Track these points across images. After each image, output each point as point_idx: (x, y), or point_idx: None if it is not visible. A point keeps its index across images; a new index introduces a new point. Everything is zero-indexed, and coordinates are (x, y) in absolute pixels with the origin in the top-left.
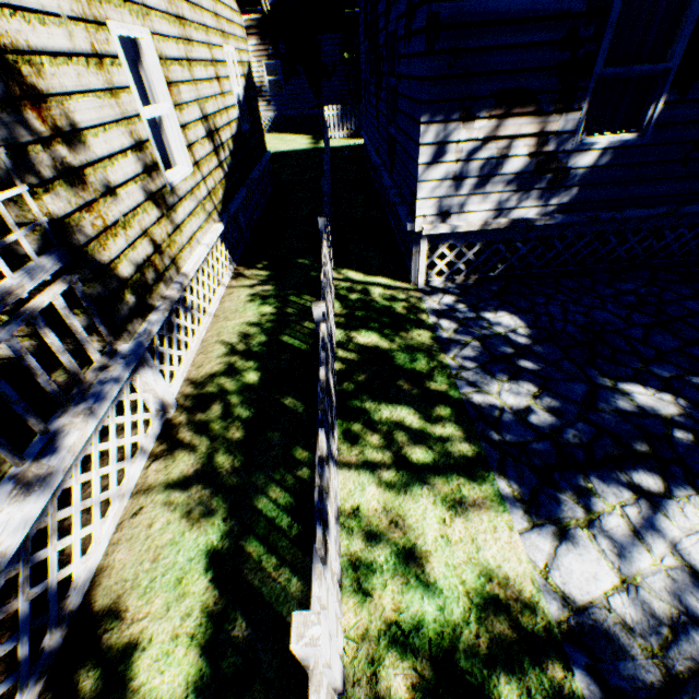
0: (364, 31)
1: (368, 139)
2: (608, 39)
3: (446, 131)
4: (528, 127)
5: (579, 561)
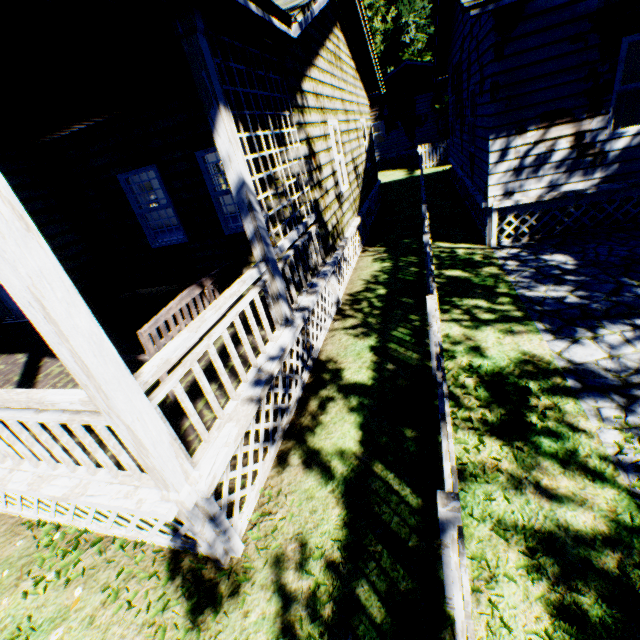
0: (451, 90)
1: (454, 162)
2: (621, 69)
3: (506, 142)
4: (567, 130)
5: (582, 350)
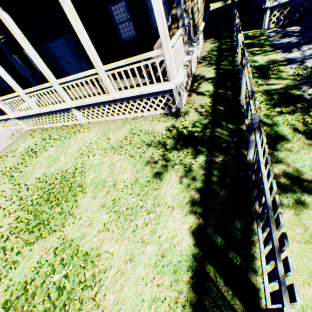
0: None
1: None
2: None
3: None
4: None
5: (291, 55)
